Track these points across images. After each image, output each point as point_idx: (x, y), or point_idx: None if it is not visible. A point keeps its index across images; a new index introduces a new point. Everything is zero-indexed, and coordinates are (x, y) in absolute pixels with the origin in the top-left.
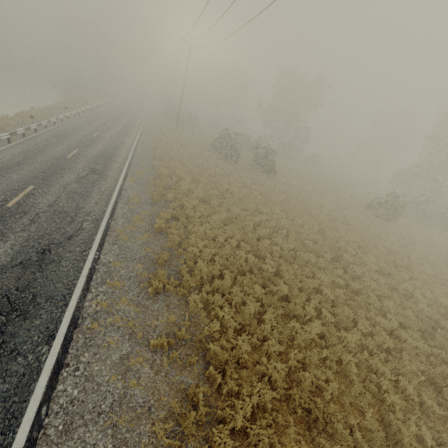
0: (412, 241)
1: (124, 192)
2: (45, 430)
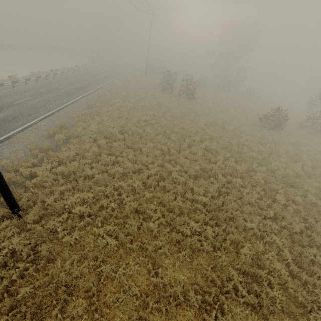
0: (277, 142)
1: (76, 103)
2: None
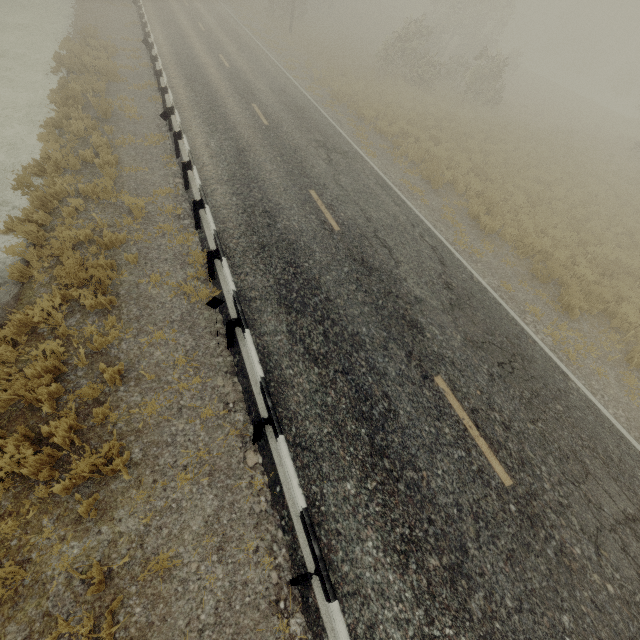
0: None
1: (389, 178)
2: (638, 441)
